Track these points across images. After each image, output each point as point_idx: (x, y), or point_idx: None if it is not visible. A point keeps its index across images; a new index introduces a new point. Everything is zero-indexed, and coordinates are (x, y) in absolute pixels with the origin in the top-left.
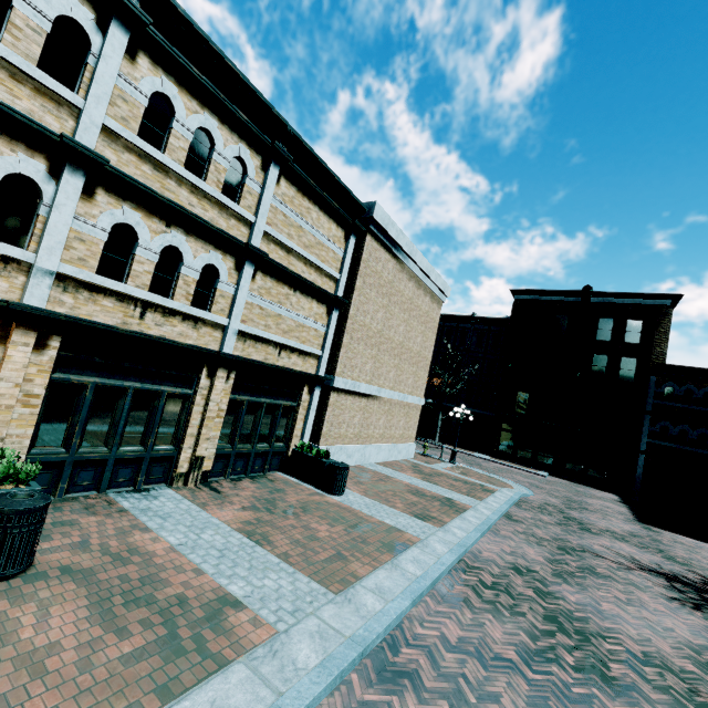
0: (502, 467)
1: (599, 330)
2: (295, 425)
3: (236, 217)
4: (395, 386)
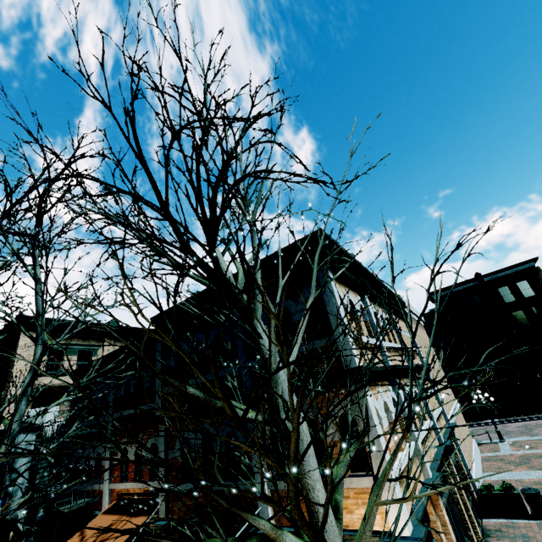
0: (520, 425)
1: (502, 296)
2: (464, 472)
3: (400, 352)
4: (450, 402)
